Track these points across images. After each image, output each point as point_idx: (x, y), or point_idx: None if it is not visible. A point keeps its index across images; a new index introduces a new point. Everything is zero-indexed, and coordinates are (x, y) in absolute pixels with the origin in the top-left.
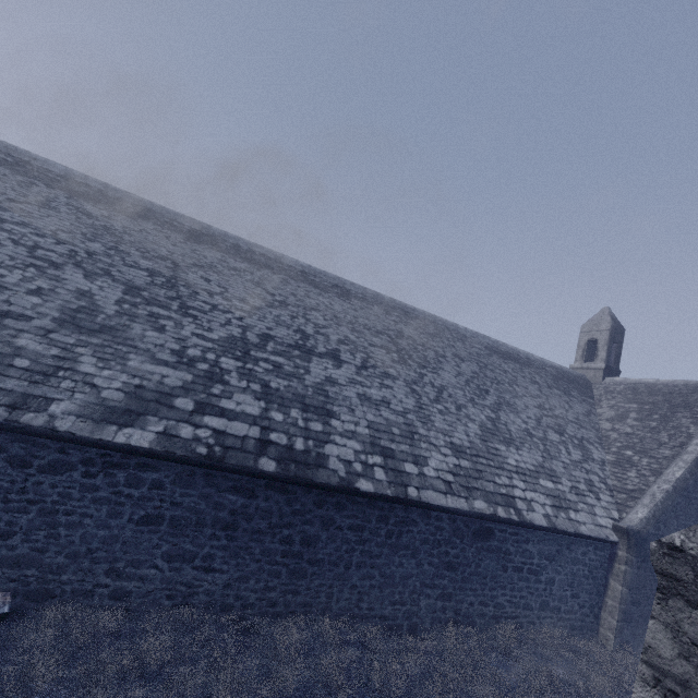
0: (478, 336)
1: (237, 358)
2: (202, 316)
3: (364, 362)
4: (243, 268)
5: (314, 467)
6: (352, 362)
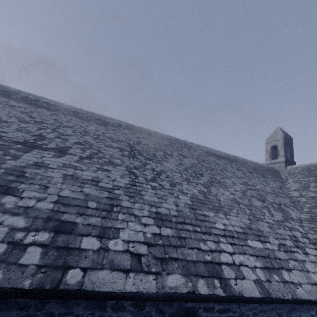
0: (200, 147)
1: None
2: None
3: (92, 155)
4: (21, 106)
5: None
6: (78, 154)
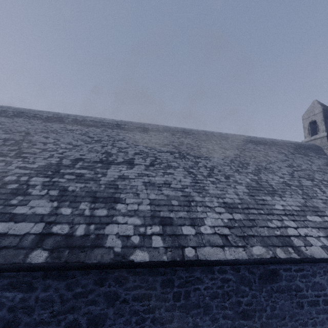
0: (236, 136)
1: (46, 176)
2: (31, 156)
3: (152, 162)
4: (76, 129)
5: (89, 248)
6: (143, 163)
